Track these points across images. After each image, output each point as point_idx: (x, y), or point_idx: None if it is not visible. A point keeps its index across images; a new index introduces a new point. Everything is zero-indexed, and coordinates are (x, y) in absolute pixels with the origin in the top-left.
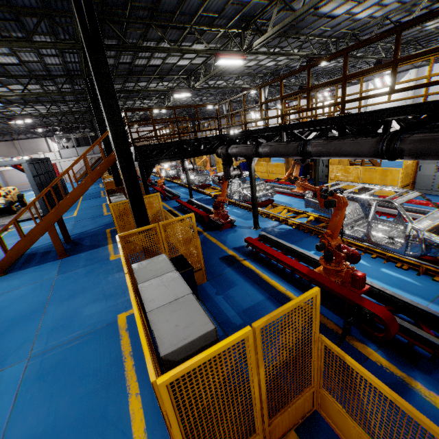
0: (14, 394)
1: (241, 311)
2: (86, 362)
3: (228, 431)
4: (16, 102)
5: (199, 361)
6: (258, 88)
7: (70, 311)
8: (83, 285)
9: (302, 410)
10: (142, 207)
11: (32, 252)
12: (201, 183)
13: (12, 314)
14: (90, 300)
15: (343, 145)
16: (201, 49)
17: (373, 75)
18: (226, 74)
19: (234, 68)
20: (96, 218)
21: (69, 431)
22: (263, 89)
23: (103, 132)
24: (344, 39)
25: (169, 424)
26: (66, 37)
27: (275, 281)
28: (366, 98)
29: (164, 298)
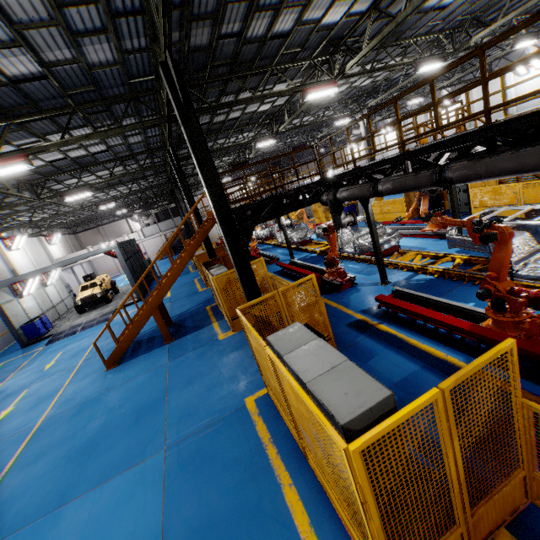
0: (160, 485)
1: (391, 385)
2: (225, 451)
3: (424, 518)
4: (101, 188)
5: (388, 426)
6: (366, 116)
7: (193, 398)
8: (198, 369)
9: (510, 502)
10: (250, 276)
11: (137, 340)
12: (301, 239)
13: (135, 405)
14: (211, 385)
15: (498, 162)
16: (286, 88)
17: (509, 59)
18: (312, 108)
19: (322, 99)
20: (191, 296)
21: (227, 524)
22: (359, 114)
23: (190, 201)
24: (461, 28)
25: (363, 499)
26: (149, 113)
27: (428, 346)
28: (521, 98)
29: (318, 367)
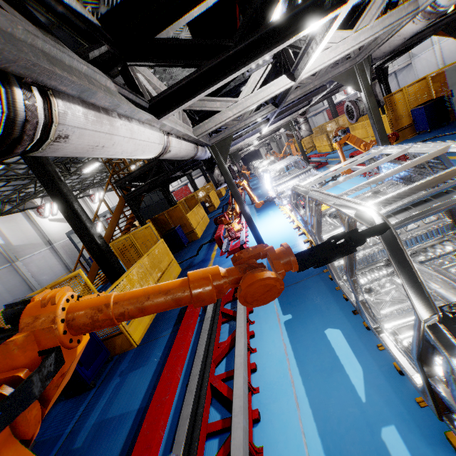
0: None
1: (100, 420)
2: None
3: None
4: None
5: None
6: None
7: None
8: None
9: None
10: (98, 252)
11: None
12: None
13: None
14: None
15: None
16: None
17: None
18: None
19: None
20: None
21: None
22: None
23: None
24: None
25: None
26: None
27: None
28: None
29: None
